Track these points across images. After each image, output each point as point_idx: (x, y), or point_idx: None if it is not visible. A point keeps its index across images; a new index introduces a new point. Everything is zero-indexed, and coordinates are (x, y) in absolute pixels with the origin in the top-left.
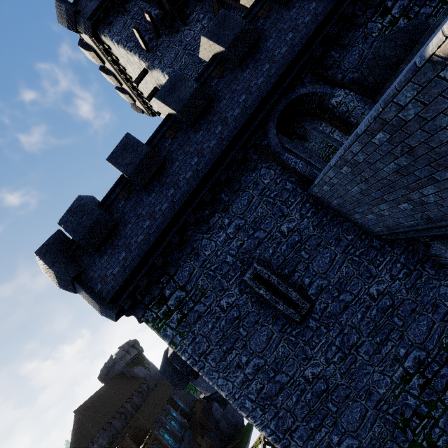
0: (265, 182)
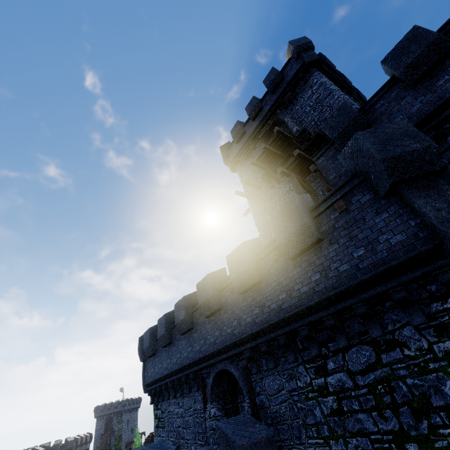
0: (198, 406)
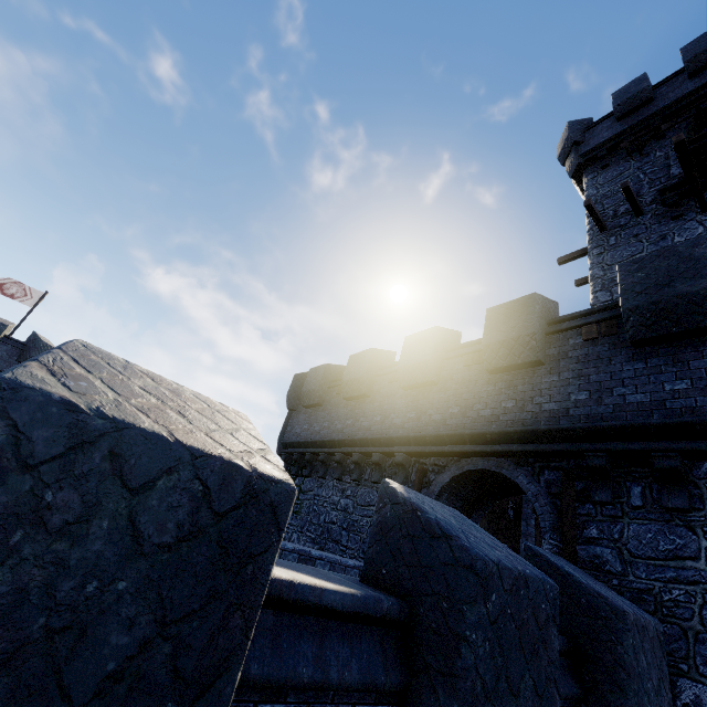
0: None
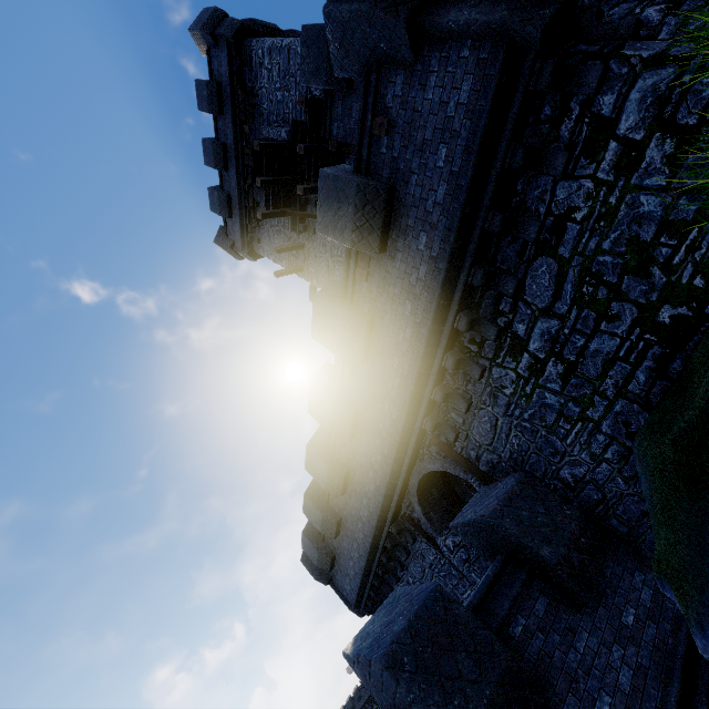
0: (430, 558)
